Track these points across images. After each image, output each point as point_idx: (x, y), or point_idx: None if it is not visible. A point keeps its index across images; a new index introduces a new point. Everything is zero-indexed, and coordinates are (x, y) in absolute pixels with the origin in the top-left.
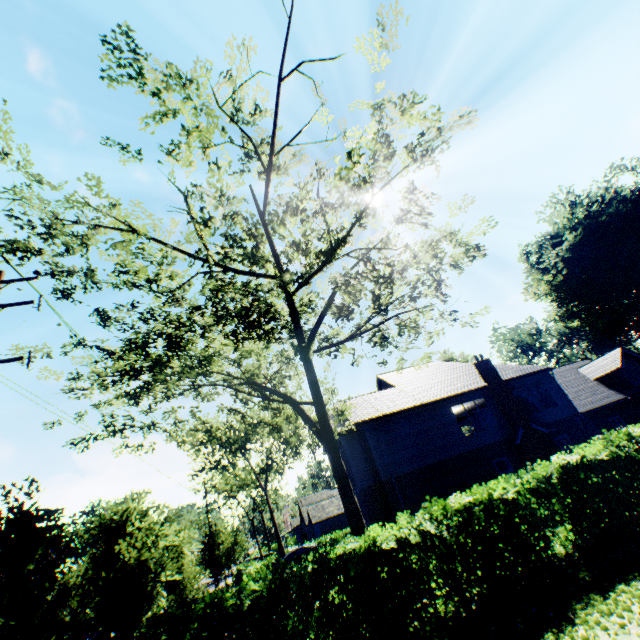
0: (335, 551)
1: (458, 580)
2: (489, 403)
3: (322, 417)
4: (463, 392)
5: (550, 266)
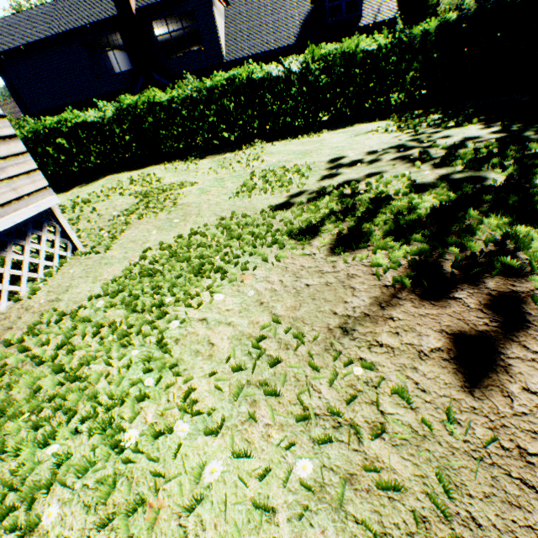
0: None
1: None
2: (124, 42)
3: None
4: (87, 26)
5: None
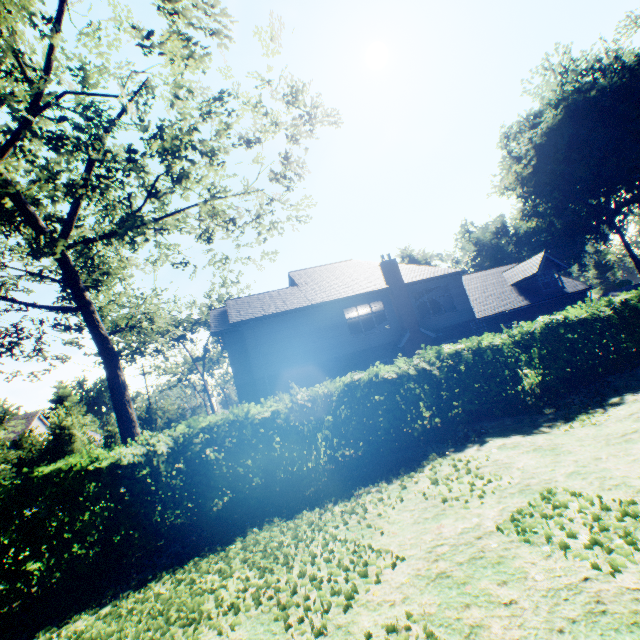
0: (41, 470)
1: (193, 492)
2: (385, 306)
3: (90, 325)
4: (358, 295)
5: (524, 155)
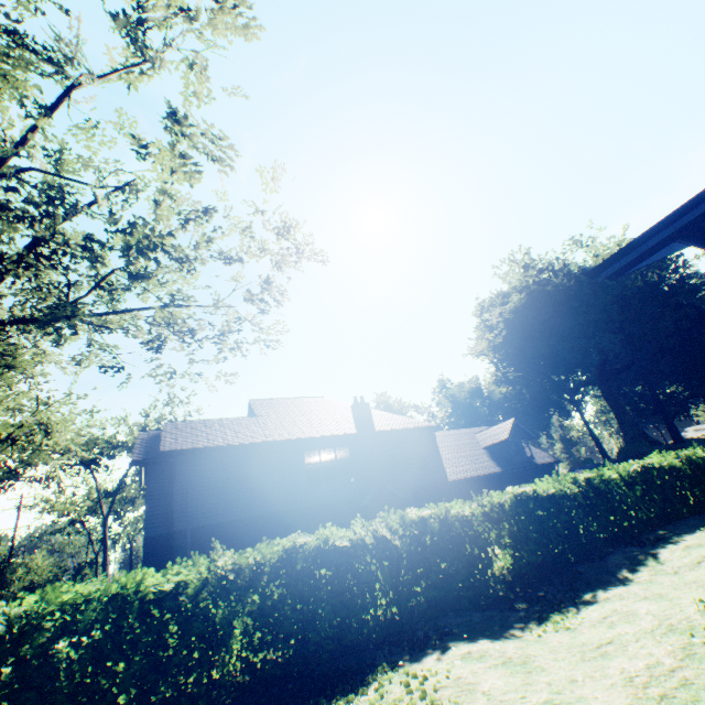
0: None
1: None
2: (352, 454)
3: None
4: (324, 436)
5: (495, 326)
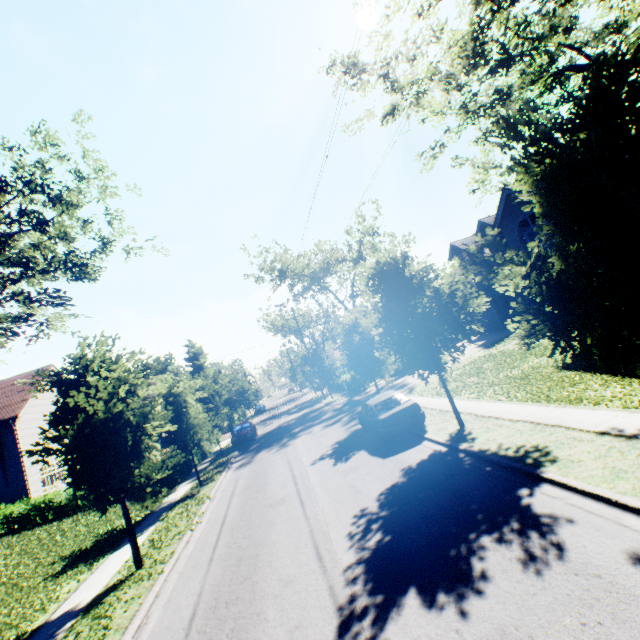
0: None
1: None
2: None
3: None
4: None
5: None
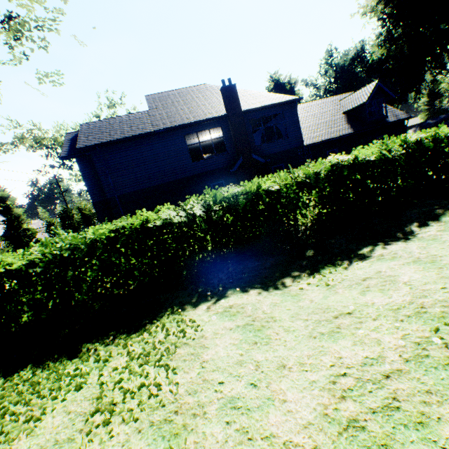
0: None
1: None
2: (224, 133)
3: None
4: (198, 121)
5: None
